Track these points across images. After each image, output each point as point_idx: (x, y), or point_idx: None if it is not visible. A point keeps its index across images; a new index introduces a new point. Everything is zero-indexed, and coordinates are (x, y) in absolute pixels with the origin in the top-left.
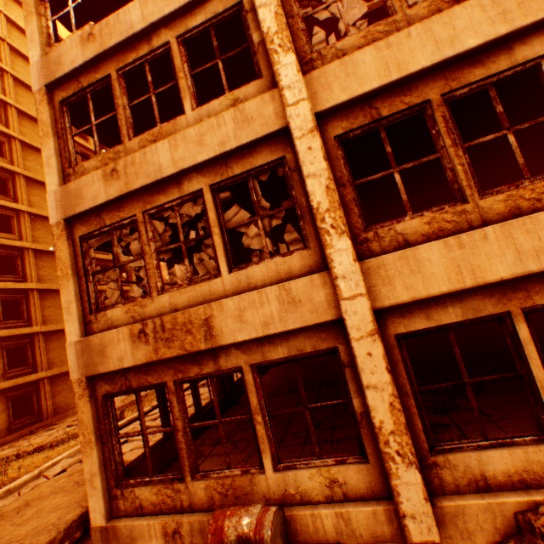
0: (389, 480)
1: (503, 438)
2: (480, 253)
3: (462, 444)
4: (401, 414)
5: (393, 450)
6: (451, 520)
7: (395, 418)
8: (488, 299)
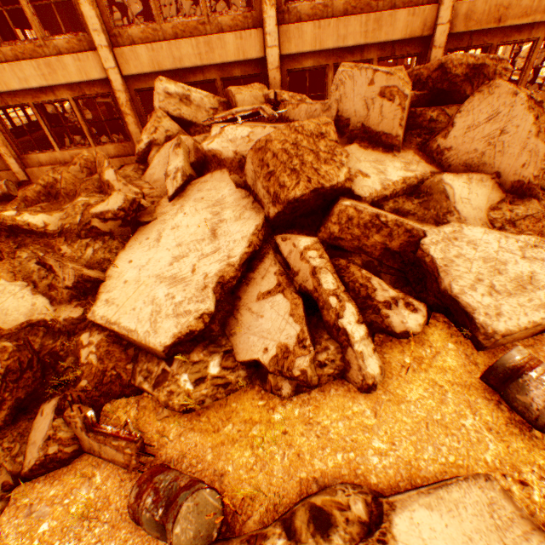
0: (7, 163)
1: (45, 151)
2: (7, 77)
3: (33, 153)
4: (1, 140)
5: (4, 153)
6: (32, 175)
7: (0, 142)
8: (21, 98)
